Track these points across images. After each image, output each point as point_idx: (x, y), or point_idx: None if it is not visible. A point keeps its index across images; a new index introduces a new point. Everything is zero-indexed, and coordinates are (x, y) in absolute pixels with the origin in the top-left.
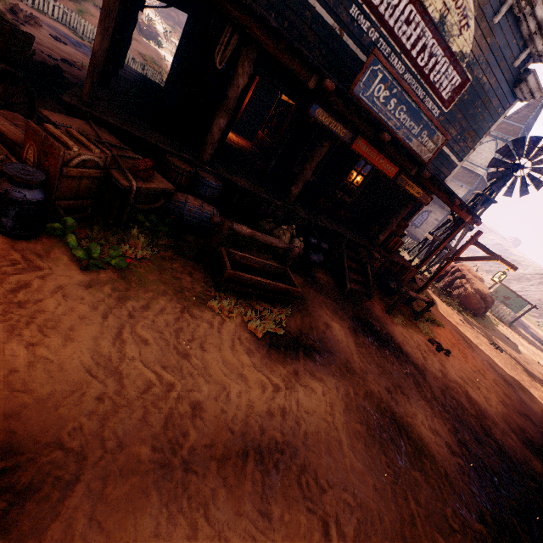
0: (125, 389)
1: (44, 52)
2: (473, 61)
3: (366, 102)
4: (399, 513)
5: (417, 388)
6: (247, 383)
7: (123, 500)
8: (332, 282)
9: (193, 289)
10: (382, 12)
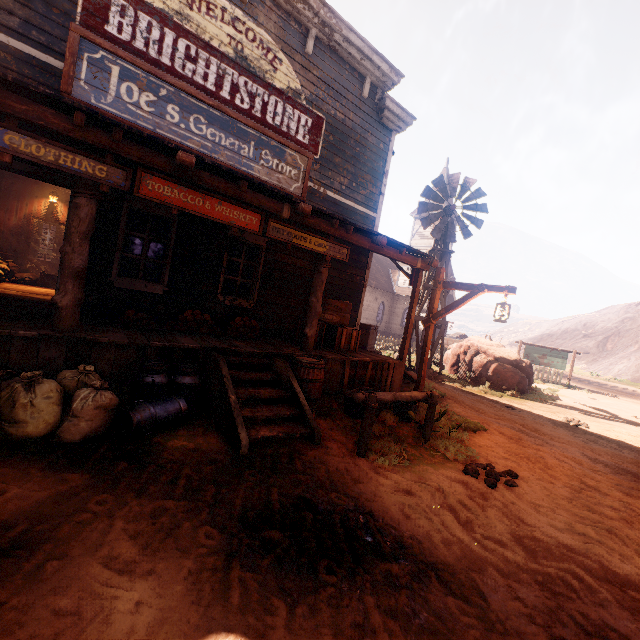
0: None
1: None
2: (313, 97)
3: (117, 113)
4: None
5: None
6: None
7: None
8: (213, 444)
9: None
10: (142, 49)
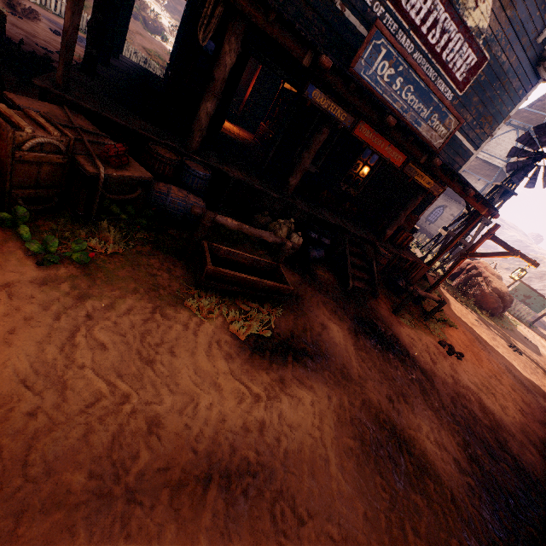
0: (66, 402)
1: (39, 44)
2: (491, 37)
3: (369, 81)
4: None
5: (424, 396)
6: (221, 393)
7: (39, 542)
8: (333, 279)
9: (170, 287)
10: None
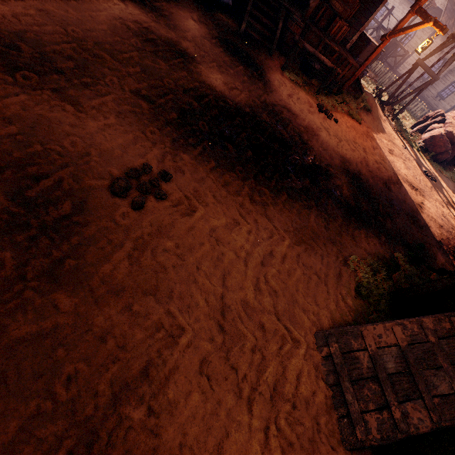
0: None
1: None
2: None
3: None
4: (112, 44)
5: (246, 83)
6: None
7: None
8: (233, 26)
9: None
10: None
